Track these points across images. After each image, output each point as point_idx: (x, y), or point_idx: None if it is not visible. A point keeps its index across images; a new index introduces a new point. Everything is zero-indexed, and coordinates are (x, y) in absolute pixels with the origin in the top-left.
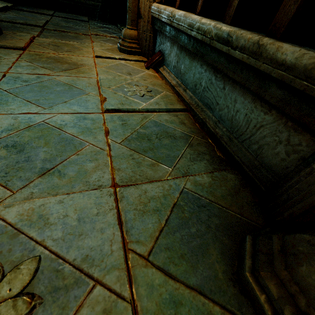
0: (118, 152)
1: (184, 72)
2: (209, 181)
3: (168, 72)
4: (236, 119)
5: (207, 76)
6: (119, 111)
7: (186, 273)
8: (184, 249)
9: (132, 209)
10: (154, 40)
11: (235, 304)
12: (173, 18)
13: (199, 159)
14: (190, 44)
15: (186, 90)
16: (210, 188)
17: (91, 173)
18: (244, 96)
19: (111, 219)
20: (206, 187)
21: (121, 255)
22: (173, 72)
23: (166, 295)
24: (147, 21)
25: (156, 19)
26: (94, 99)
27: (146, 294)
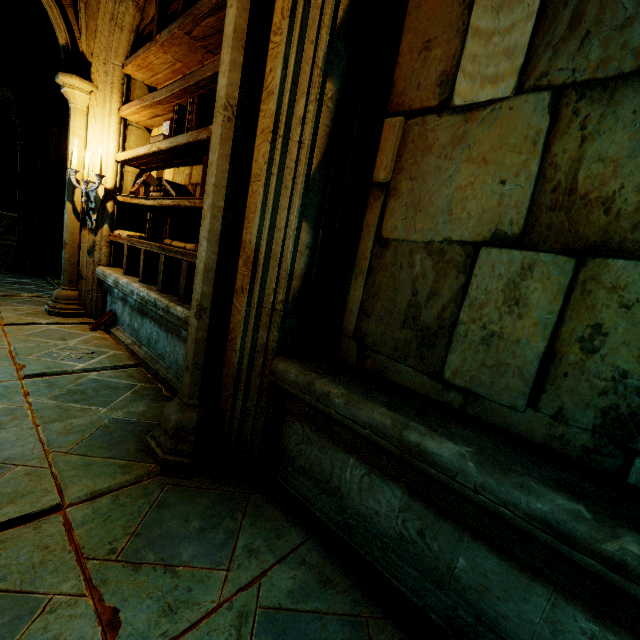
0: (42, 406)
1: (139, 329)
2: (144, 410)
3: (123, 331)
4: (179, 360)
5: (156, 330)
6: (44, 375)
7: (102, 453)
8: (104, 444)
9: (55, 434)
10: (104, 300)
11: (139, 458)
12: (119, 284)
13: (141, 399)
14: (136, 305)
15: (142, 346)
16: (144, 413)
17: (7, 423)
18: (179, 341)
19: (33, 440)
20: (140, 413)
21: (42, 453)
22: (128, 331)
23: (82, 463)
24: (92, 282)
25: (104, 281)
26: (6, 369)
27: (64, 465)
